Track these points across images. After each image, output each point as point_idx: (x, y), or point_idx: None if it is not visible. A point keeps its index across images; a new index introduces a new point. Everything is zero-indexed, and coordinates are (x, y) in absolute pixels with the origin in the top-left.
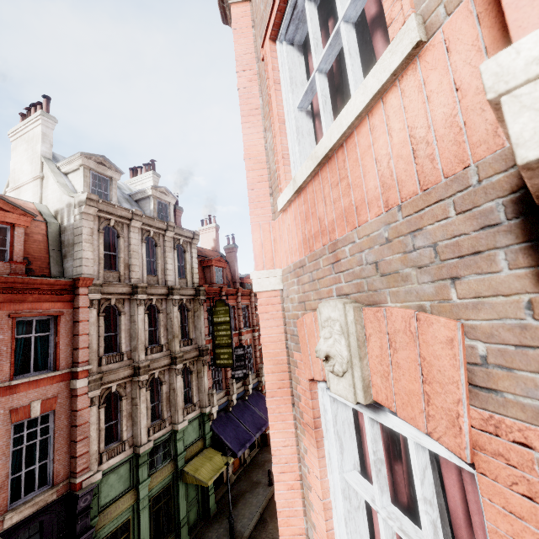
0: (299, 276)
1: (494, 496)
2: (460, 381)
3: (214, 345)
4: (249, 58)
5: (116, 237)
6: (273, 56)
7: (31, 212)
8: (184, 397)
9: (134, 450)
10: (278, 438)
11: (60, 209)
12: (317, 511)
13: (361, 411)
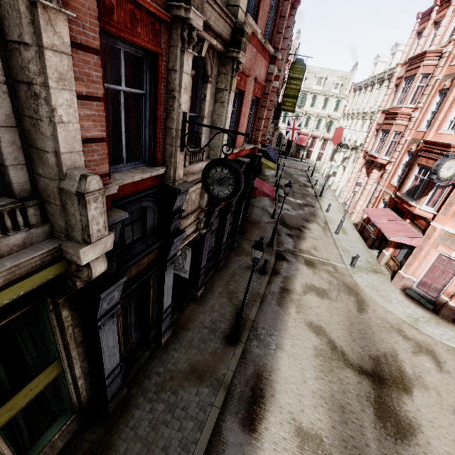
0: None
1: None
2: None
3: (283, 94)
4: None
5: None
6: None
7: None
8: None
9: None
10: None
11: None
12: None
13: None
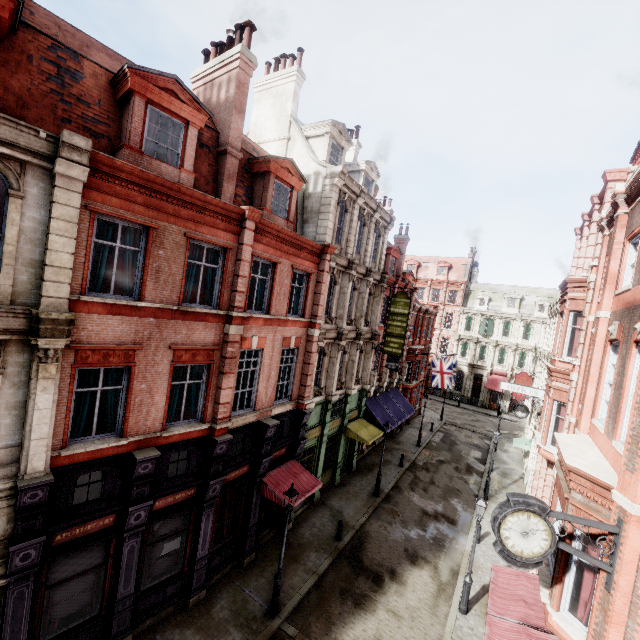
0: None
1: None
2: None
3: (385, 333)
4: None
5: (344, 212)
6: None
7: (304, 178)
8: None
9: (326, 397)
10: None
11: (306, 175)
12: None
13: None
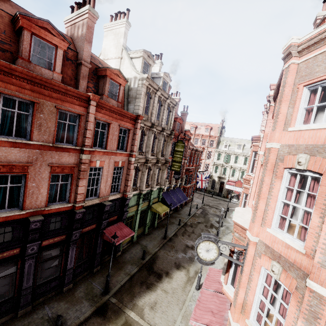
0: (290, 147)
1: (324, 176)
2: (325, 165)
3: (172, 160)
4: (291, 83)
5: (150, 98)
6: (302, 90)
7: (127, 80)
8: None
9: (140, 192)
10: (267, 179)
11: (129, 78)
12: (275, 192)
13: (298, 173)
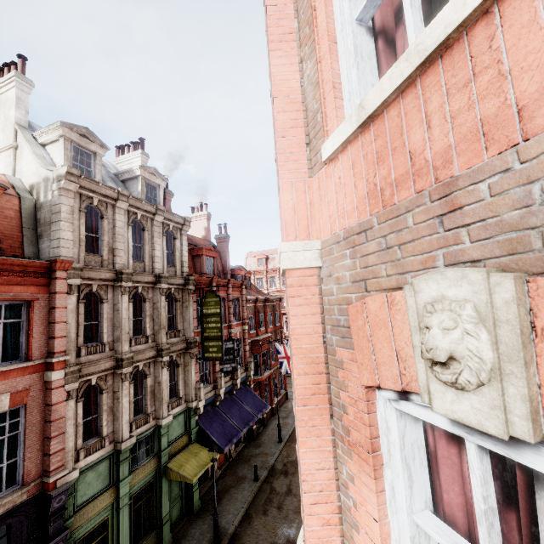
0: (356, 246)
1: None
2: None
3: (203, 338)
4: None
5: (99, 218)
6: None
7: (1, 184)
8: (169, 390)
9: (114, 447)
10: (311, 459)
11: (36, 183)
12: None
13: (471, 439)
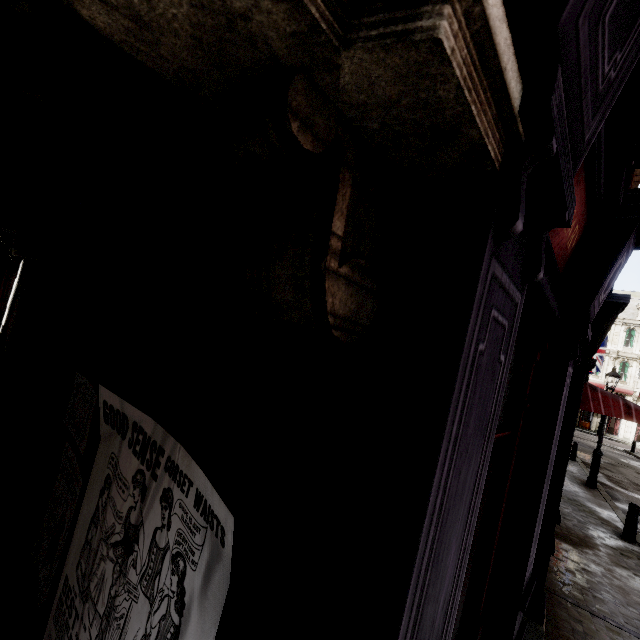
0: None
1: None
2: None
3: None
4: None
5: None
6: None
7: None
8: None
9: None
10: None
11: None
12: None
13: None
